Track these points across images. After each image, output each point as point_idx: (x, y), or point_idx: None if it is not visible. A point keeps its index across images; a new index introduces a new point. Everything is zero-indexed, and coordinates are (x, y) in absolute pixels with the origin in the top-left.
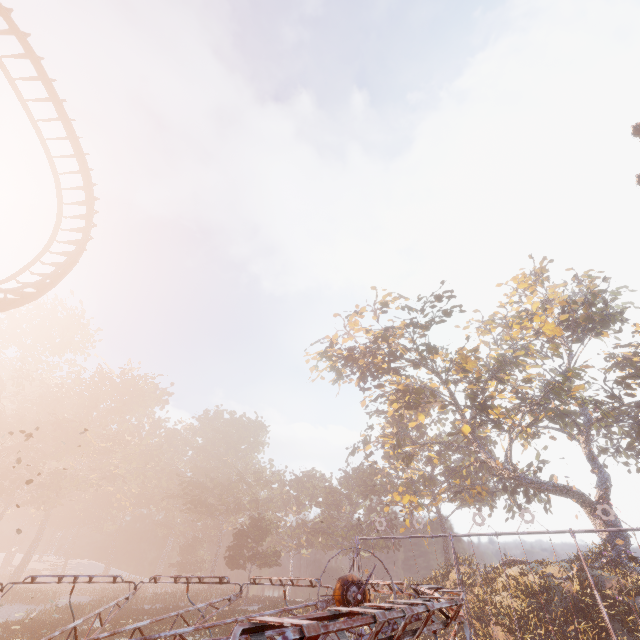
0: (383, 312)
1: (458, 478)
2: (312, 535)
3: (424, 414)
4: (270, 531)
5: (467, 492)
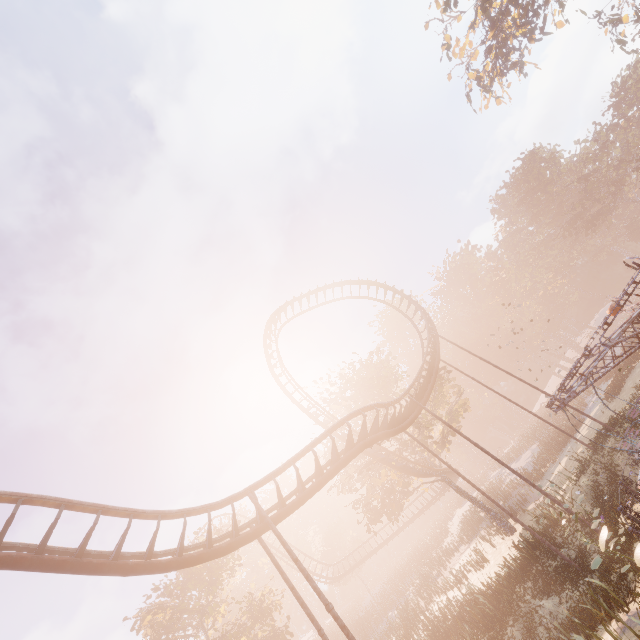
0: (455, 6)
1: None
2: None
3: None
4: None
5: None
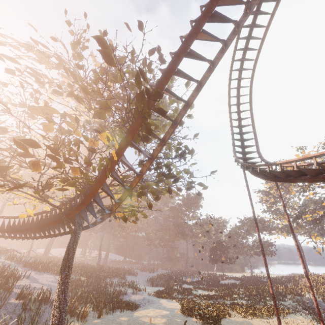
0: (323, 148)
1: (311, 224)
2: (235, 248)
3: (290, 193)
4: (229, 248)
5: (315, 231)
